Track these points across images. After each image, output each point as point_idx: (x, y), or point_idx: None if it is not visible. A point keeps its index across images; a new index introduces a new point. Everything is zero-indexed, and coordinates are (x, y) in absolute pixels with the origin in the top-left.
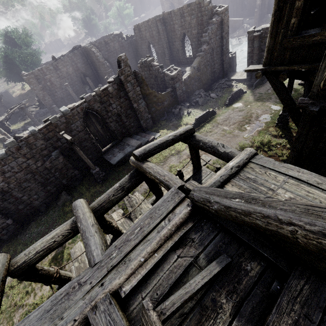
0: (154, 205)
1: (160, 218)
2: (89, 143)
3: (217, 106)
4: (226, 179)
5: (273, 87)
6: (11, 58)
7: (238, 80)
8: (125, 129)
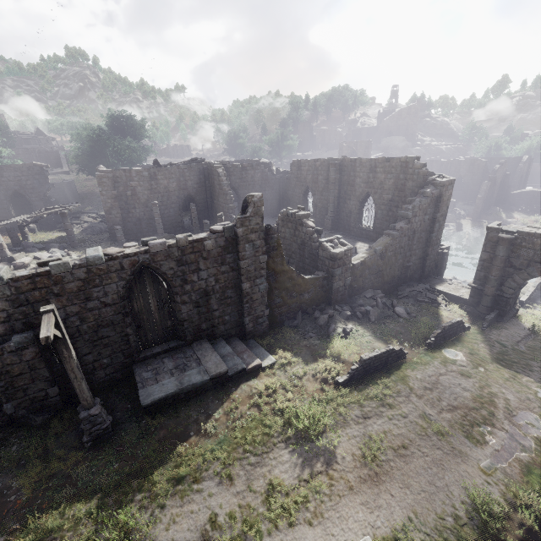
0: None
1: None
2: (117, 333)
3: (408, 339)
4: None
5: None
6: (102, 145)
7: (450, 296)
8: (208, 322)
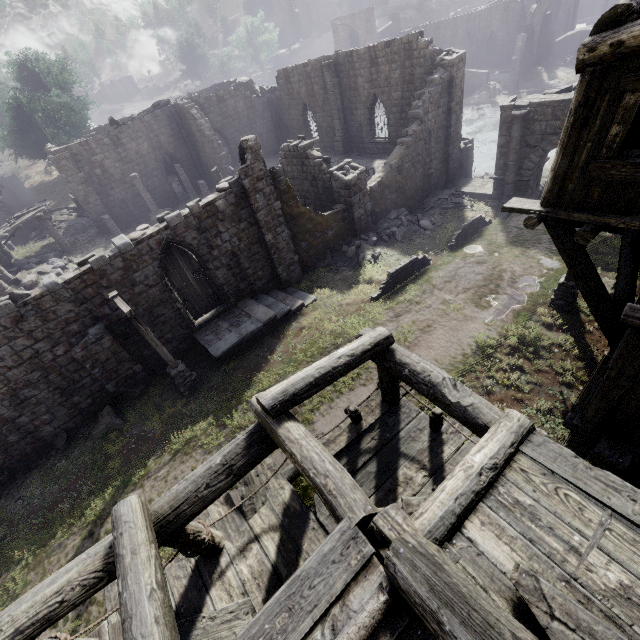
0: (298, 569)
1: (313, 617)
2: (170, 310)
3: (433, 247)
4: (468, 506)
5: (559, 248)
6: (28, 114)
7: (476, 195)
8: (245, 282)
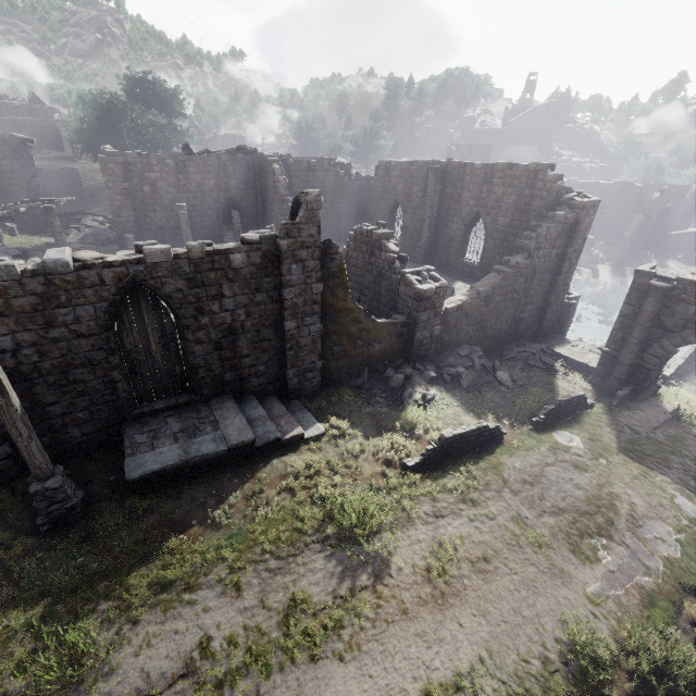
0: None
1: None
2: (98, 378)
3: (509, 414)
4: None
5: None
6: (114, 119)
7: (573, 362)
8: (235, 373)
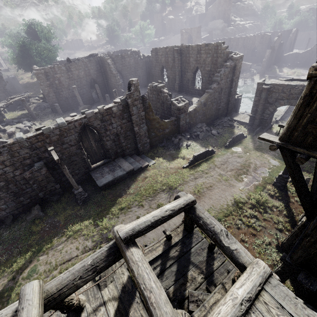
0: None
1: None
2: (79, 158)
3: (217, 145)
4: None
5: (285, 162)
6: (28, 49)
7: (240, 122)
8: (121, 149)
